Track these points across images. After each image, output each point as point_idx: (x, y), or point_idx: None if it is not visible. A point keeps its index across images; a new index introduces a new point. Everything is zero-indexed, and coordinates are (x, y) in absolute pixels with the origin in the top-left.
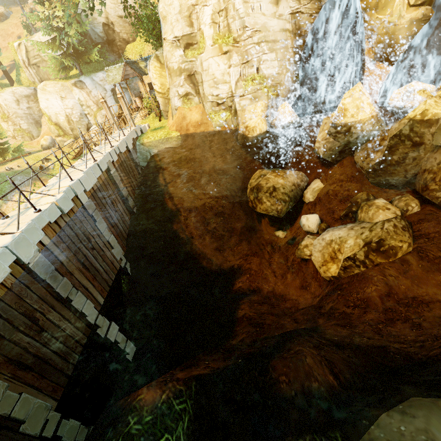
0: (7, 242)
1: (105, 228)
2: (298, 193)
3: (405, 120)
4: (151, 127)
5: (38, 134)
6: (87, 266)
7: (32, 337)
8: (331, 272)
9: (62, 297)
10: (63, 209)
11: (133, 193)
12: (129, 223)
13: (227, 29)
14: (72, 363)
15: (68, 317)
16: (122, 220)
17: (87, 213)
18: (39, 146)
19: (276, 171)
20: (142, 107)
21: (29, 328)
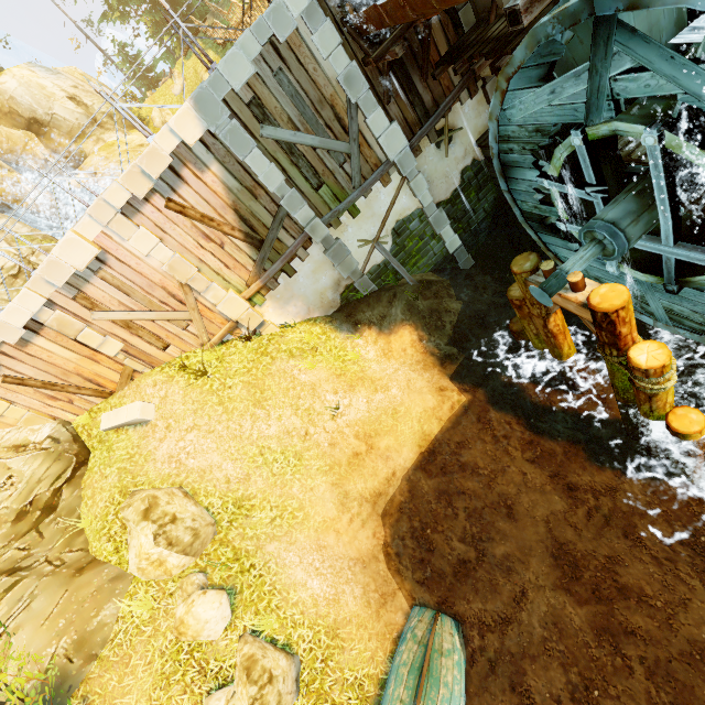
0: None
1: None
2: None
3: None
4: None
5: None
6: None
7: None
8: None
9: None
10: None
11: None
12: None
13: None
14: None
15: None
16: None
17: None
18: None
19: None
20: None
21: None
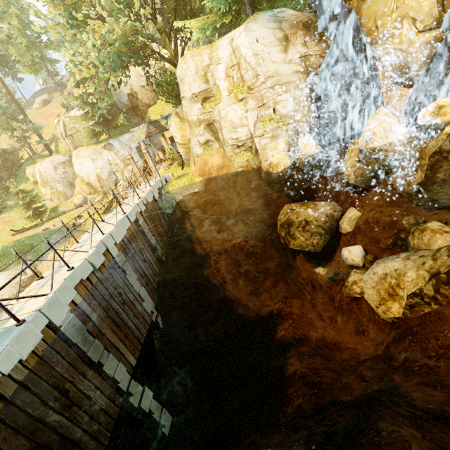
0: (41, 305)
1: (135, 280)
2: (333, 225)
3: (442, 136)
4: (175, 176)
5: (72, 194)
6: (119, 323)
7: (62, 413)
8: (392, 312)
9: (93, 362)
10: (95, 265)
11: (161, 241)
12: (158, 272)
13: (240, 80)
14: (103, 443)
15: (99, 385)
16: (152, 270)
17: (118, 266)
18: (73, 205)
19: (305, 204)
20: (165, 159)
21: (59, 402)
